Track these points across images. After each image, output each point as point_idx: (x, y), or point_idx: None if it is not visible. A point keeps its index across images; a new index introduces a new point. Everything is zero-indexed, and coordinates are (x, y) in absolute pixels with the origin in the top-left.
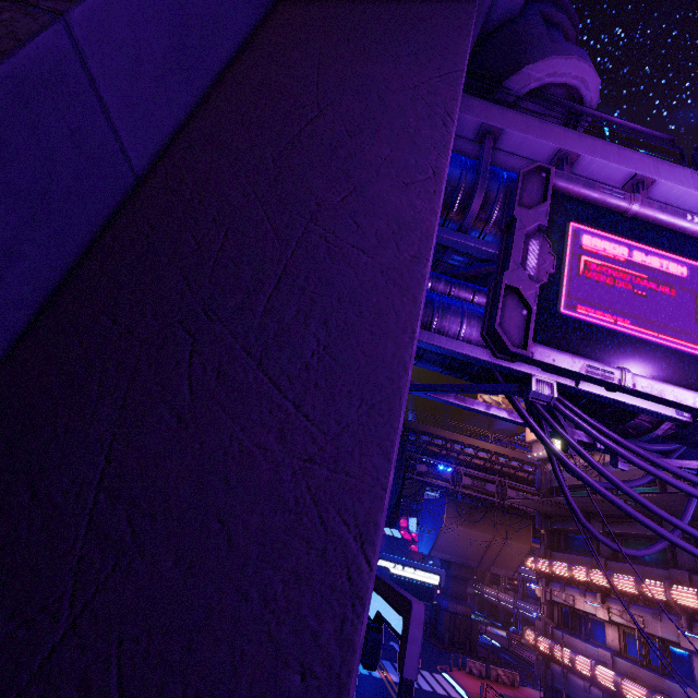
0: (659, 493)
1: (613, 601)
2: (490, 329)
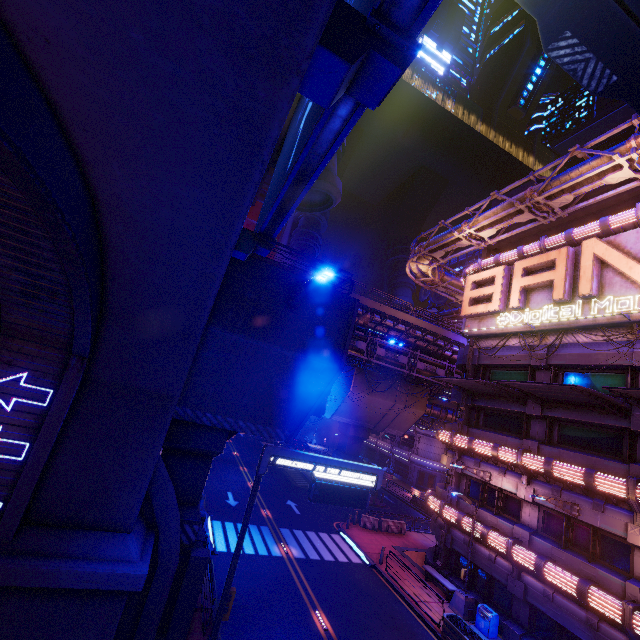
0: None
1: (541, 484)
2: None
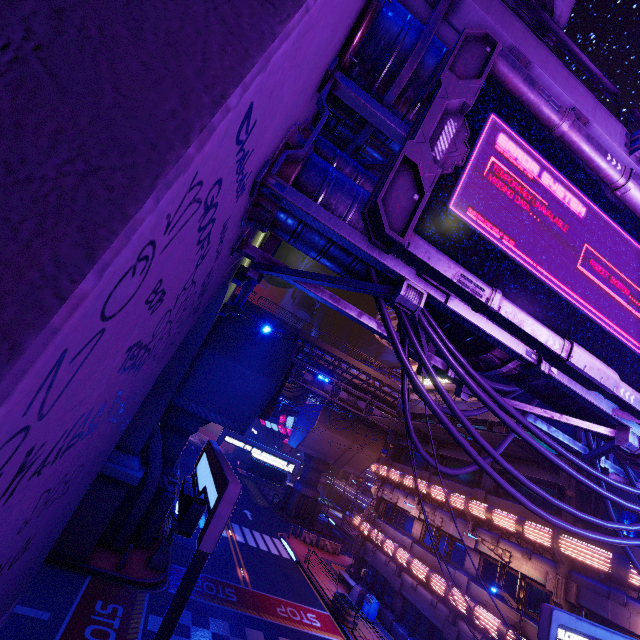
0: (486, 431)
1: (426, 504)
2: (372, 205)
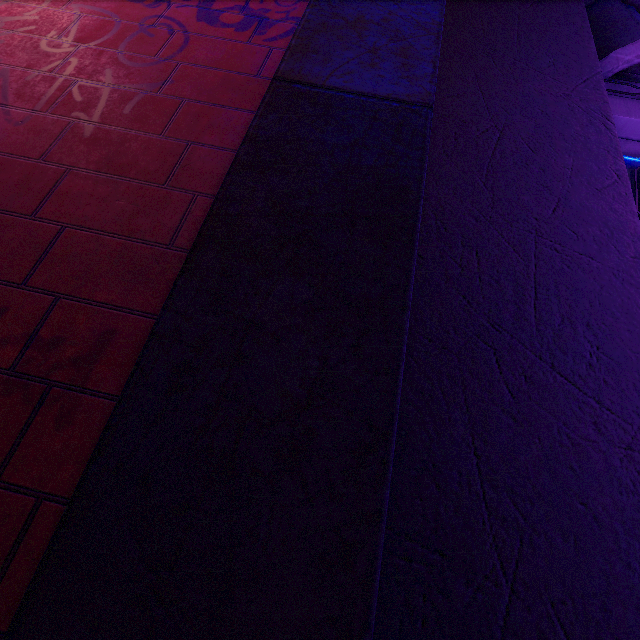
0: None
1: None
2: None
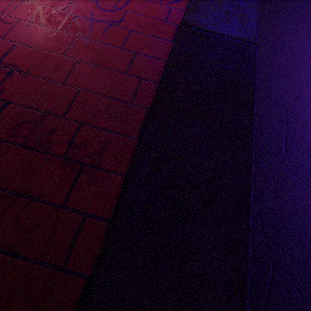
0: None
1: None
2: None
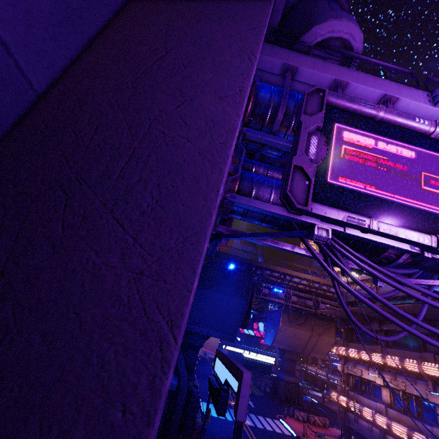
0: (413, 303)
1: (386, 373)
2: (284, 194)
